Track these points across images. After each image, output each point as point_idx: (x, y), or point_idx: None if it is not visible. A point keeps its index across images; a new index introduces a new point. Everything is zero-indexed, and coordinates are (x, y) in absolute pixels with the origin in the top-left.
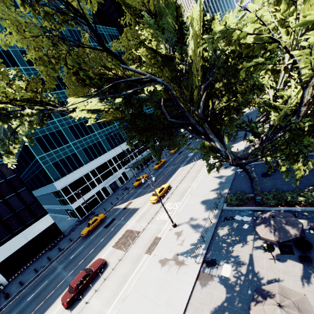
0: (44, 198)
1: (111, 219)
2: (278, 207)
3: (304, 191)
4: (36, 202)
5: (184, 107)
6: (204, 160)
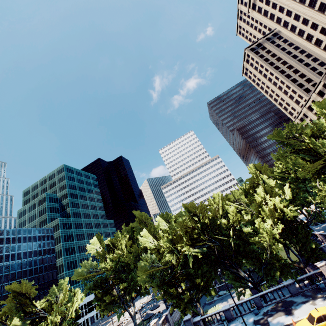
0: None
1: None
2: None
3: None
4: None
5: None
6: None
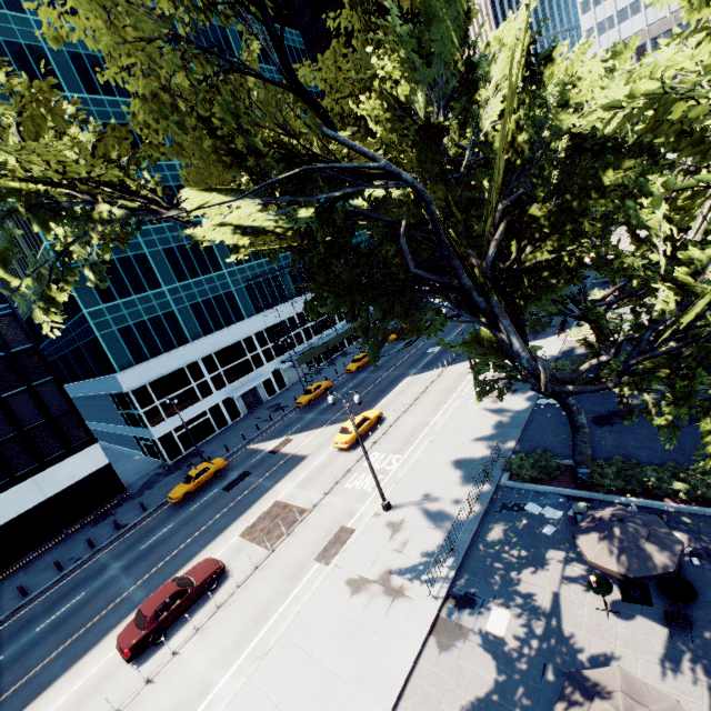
0: (88, 405)
1: (241, 473)
2: (625, 498)
3: (686, 469)
4: (73, 413)
5: (451, 247)
6: (476, 371)
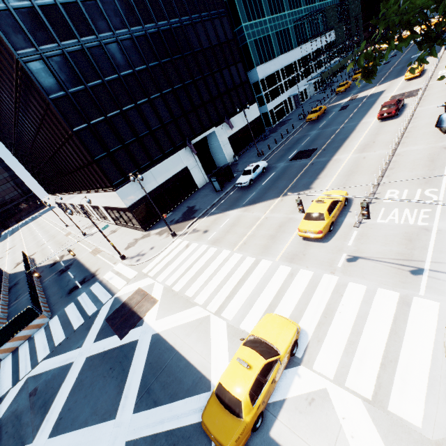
0: None
1: (341, 107)
2: None
3: None
4: (247, 83)
5: None
6: None
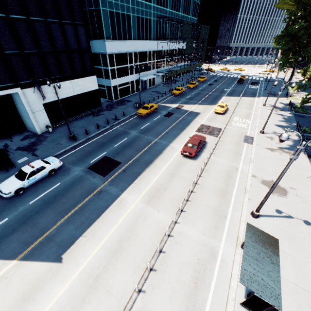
0: None
1: (167, 112)
2: None
3: None
4: (89, 52)
5: None
6: None
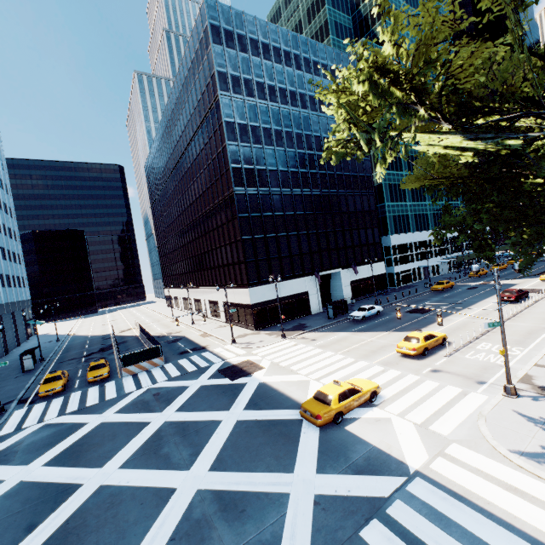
0: None
1: (469, 287)
2: None
3: None
4: (379, 244)
5: None
6: None
